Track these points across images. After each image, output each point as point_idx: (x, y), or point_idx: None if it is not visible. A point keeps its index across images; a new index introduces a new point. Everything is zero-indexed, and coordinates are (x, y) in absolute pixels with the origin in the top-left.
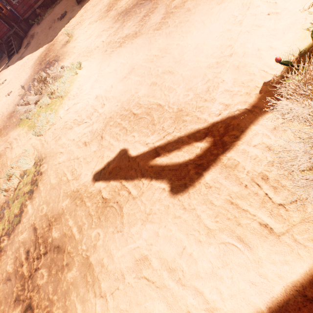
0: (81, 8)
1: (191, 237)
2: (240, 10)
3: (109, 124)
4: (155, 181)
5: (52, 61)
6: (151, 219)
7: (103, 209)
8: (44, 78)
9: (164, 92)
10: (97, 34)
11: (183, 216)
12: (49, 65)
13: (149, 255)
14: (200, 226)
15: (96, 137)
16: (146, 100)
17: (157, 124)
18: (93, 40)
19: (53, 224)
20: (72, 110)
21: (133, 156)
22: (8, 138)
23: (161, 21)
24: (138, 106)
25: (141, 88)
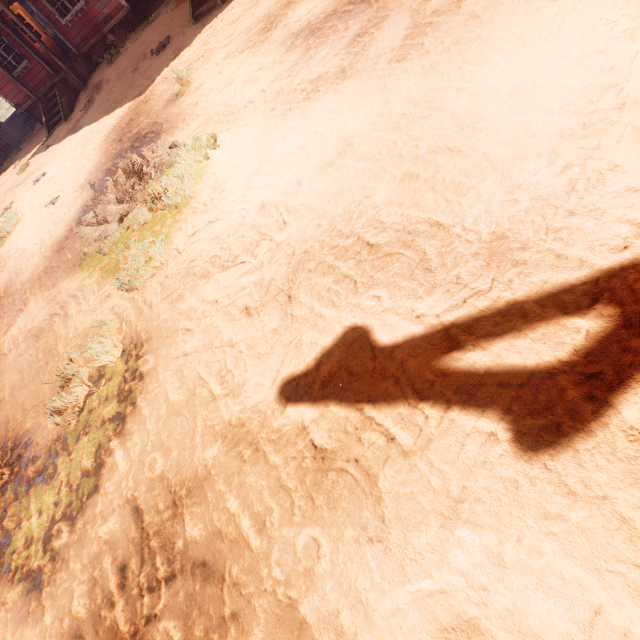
0: (202, 28)
1: (613, 581)
2: (619, 7)
3: (304, 269)
4: (461, 411)
5: (145, 134)
6: (469, 516)
7: (319, 476)
8: (139, 168)
9: (445, 195)
10: (246, 78)
11: (573, 517)
12: (141, 142)
13: (482, 618)
14: (639, 549)
15: (274, 297)
16: (398, 214)
17: (439, 271)
18: (238, 89)
19: (183, 504)
20: (204, 235)
21: (383, 346)
22: (57, 294)
23: (404, 44)
24: (377, 228)
25: (376, 187)
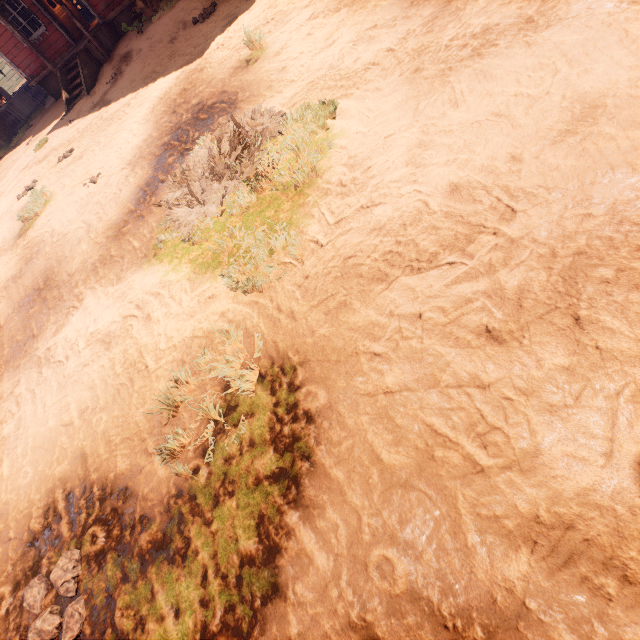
0: None
1: None
2: None
3: (590, 277)
4: None
5: (212, 104)
6: None
7: None
8: (244, 137)
9: None
10: (354, 38)
11: None
12: (207, 113)
13: None
14: None
15: (540, 317)
16: None
17: None
18: (347, 50)
19: None
20: (355, 224)
21: None
22: (127, 291)
23: None
24: None
25: None
